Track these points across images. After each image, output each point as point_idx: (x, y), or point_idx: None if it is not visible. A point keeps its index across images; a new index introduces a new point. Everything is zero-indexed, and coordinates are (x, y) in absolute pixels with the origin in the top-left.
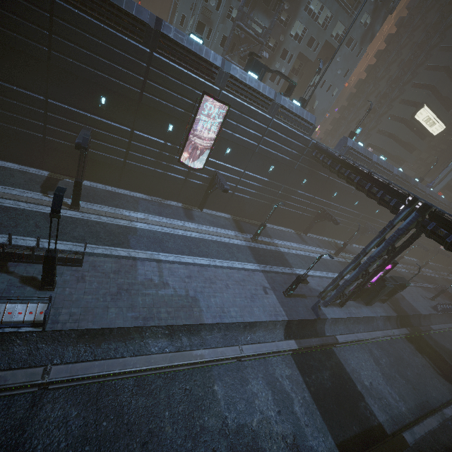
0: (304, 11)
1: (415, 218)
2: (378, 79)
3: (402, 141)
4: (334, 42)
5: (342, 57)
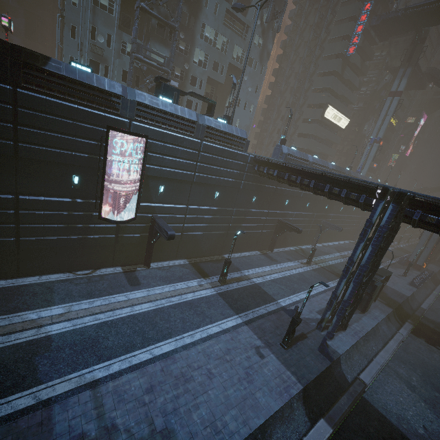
0: (201, 39)
1: (394, 210)
2: (282, 92)
3: (321, 139)
4: (237, 63)
5: (248, 76)
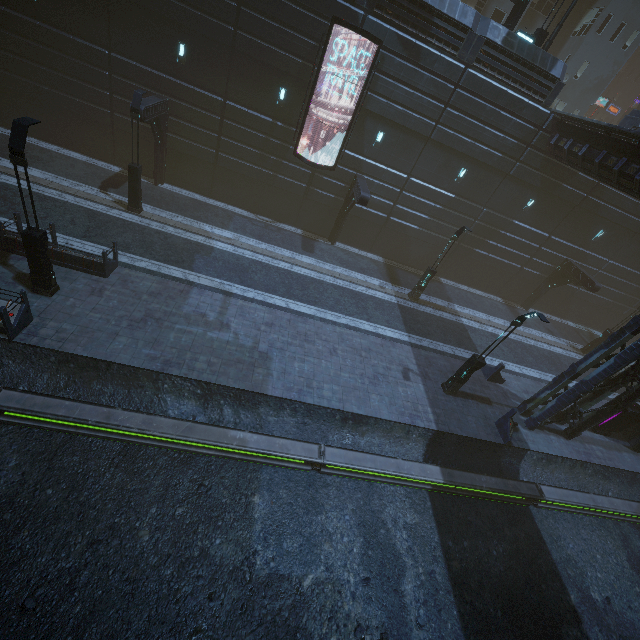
0: None
1: None
2: None
3: None
4: None
5: None
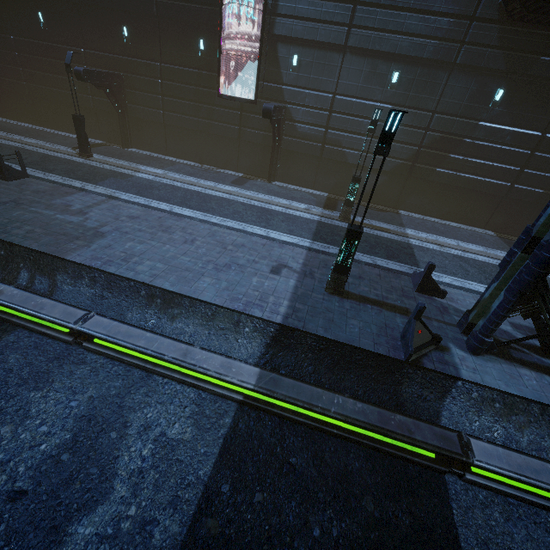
0: None
1: None
2: None
3: None
4: None
5: None
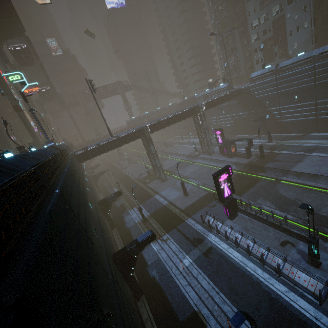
0: (252, 30)
1: None
2: None
3: None
4: (277, 15)
5: (291, 10)
